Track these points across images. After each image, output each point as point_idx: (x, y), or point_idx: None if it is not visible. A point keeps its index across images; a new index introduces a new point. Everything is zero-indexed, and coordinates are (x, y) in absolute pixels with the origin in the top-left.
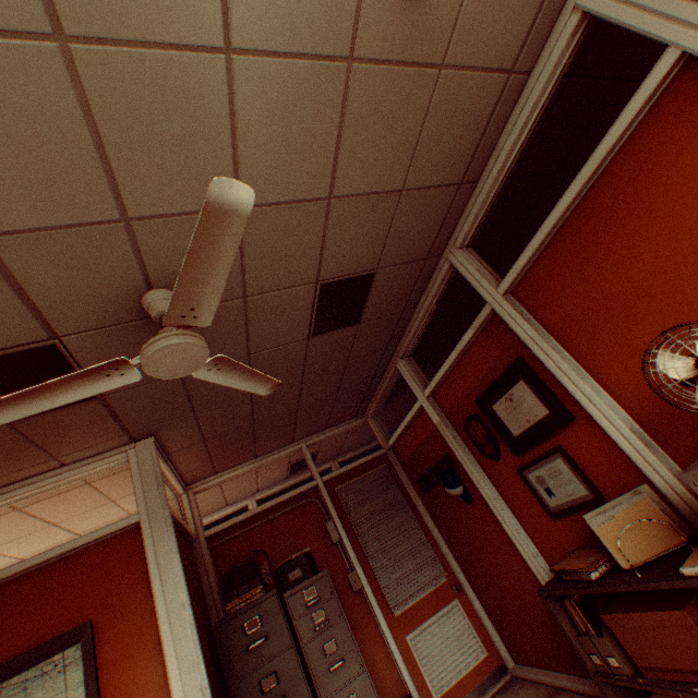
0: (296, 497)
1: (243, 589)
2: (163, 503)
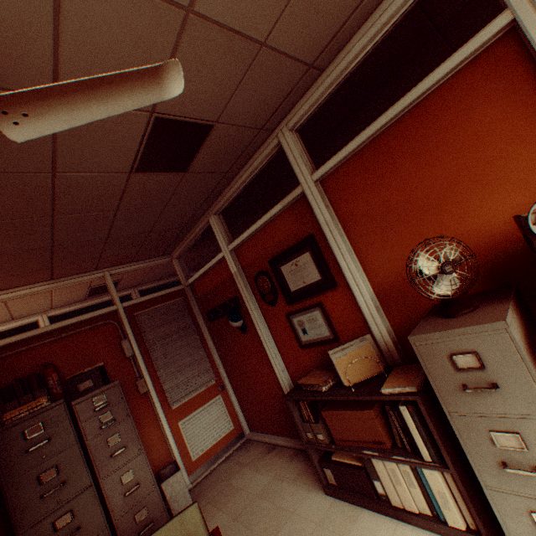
0: (94, 319)
1: (26, 400)
2: None
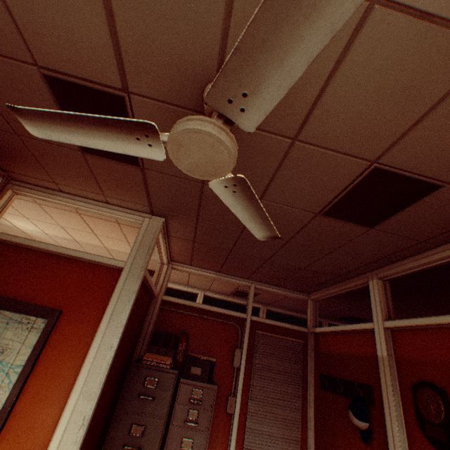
0: (227, 316)
1: (161, 351)
2: (142, 266)
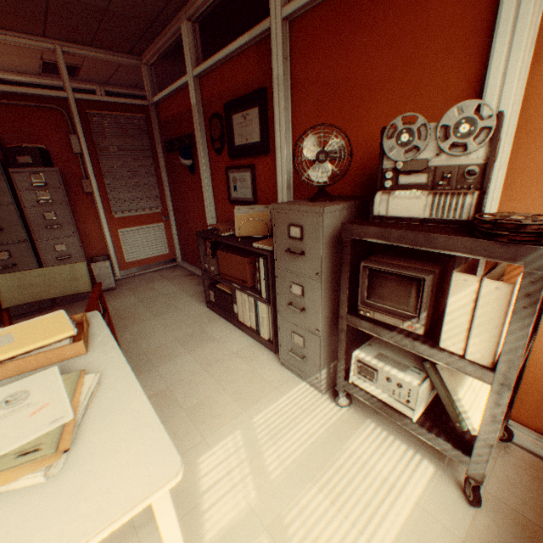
0: (40, 99)
1: None
2: None
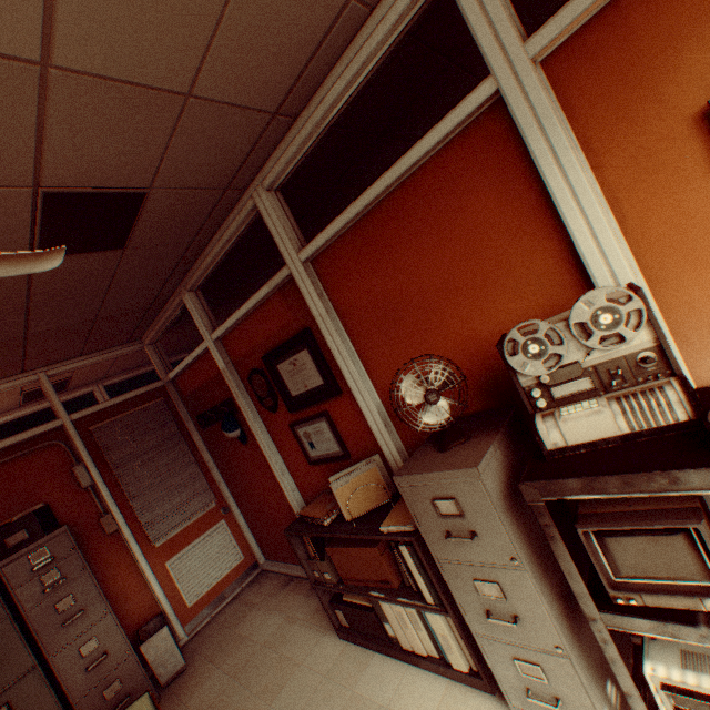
0: (28, 442)
1: None
2: None
